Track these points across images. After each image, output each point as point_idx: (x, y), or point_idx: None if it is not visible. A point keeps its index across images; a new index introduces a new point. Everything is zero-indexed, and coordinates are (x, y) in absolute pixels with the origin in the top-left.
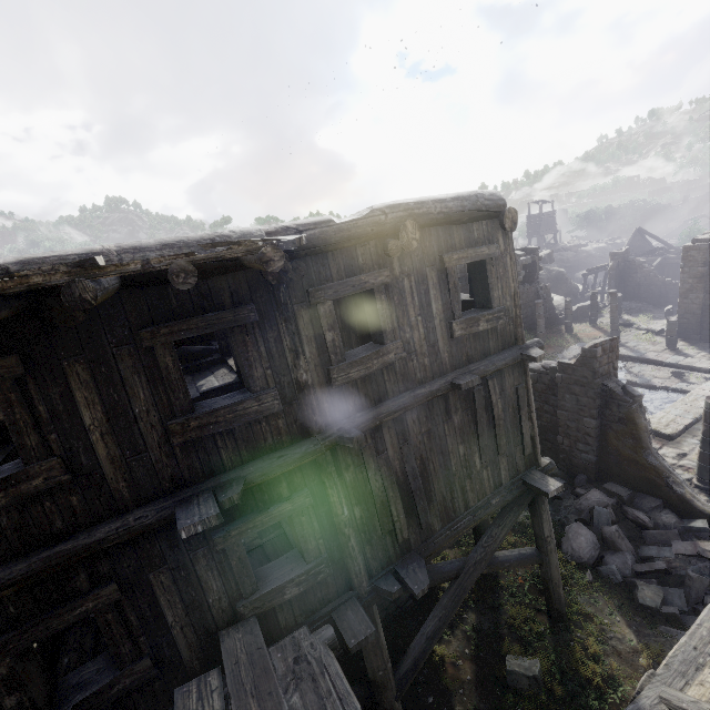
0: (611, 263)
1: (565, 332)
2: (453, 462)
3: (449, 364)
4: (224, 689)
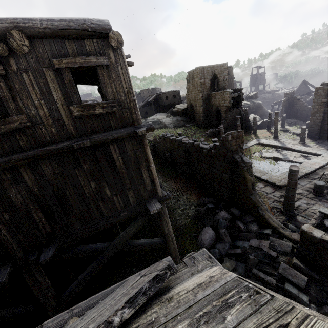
0: (284, 98)
1: (252, 133)
2: (86, 191)
3: (75, 133)
4: None
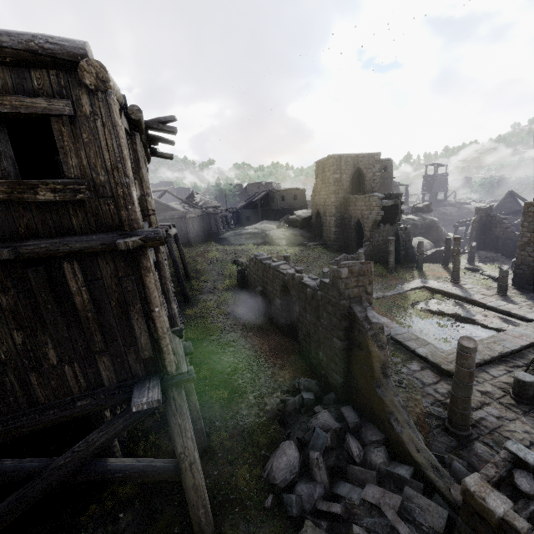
0: (475, 216)
1: (415, 268)
2: (0, 348)
3: None
4: None
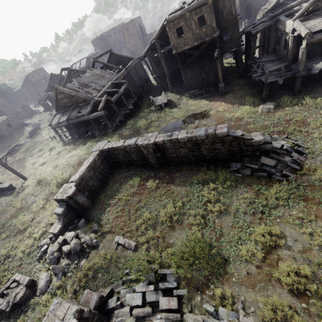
0: None
1: None
2: None
3: None
4: (245, 29)
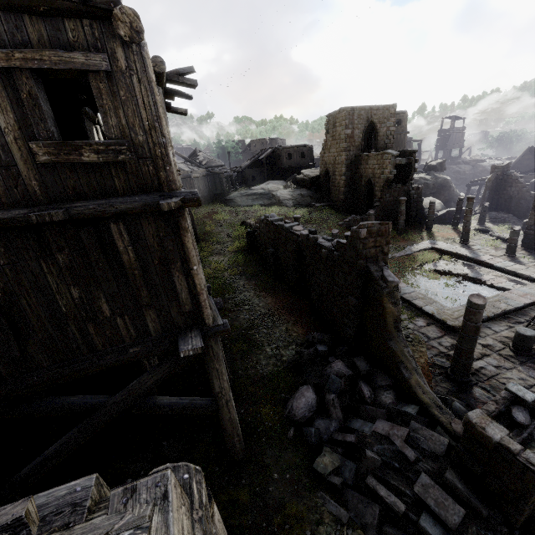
0: (490, 175)
1: (425, 229)
2: (61, 302)
3: (43, 194)
4: None
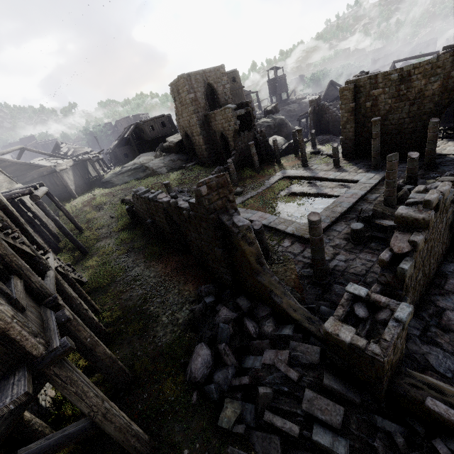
0: (310, 108)
1: (276, 163)
2: None
3: None
4: None
